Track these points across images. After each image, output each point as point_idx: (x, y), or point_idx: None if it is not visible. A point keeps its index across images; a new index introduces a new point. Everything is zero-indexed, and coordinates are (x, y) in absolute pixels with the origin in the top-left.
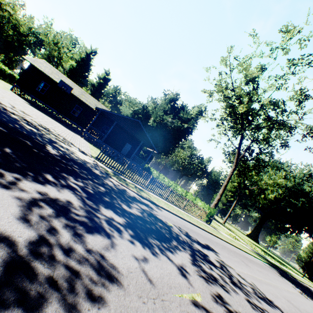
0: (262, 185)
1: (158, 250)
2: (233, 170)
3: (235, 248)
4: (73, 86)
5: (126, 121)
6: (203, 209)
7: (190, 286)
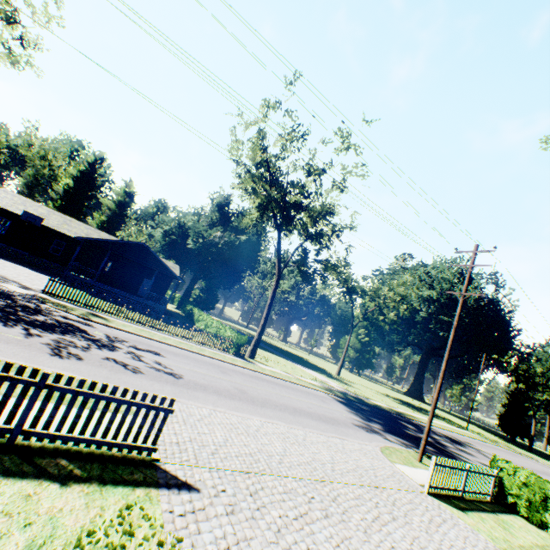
0: (383, 302)
1: (20, 326)
2: (276, 282)
3: (252, 372)
4: (50, 216)
5: (126, 247)
6: (226, 338)
7: (24, 336)
